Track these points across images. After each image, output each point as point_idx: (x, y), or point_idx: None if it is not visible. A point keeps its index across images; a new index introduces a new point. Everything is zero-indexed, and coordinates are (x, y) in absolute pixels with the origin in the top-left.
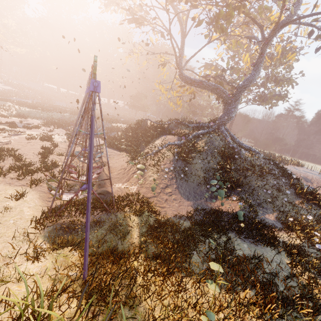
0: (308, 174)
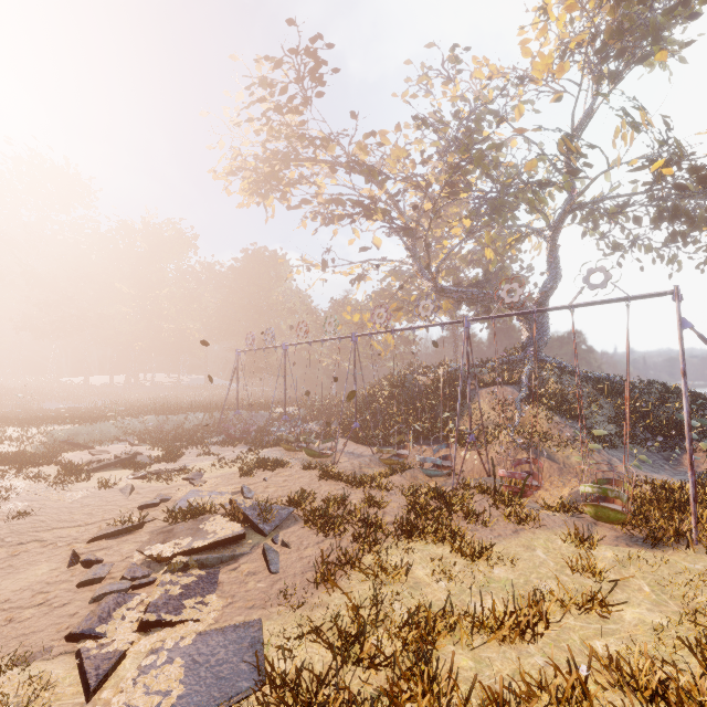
0: None
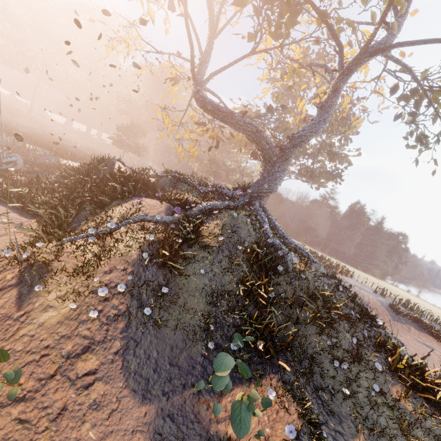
0: (362, 292)
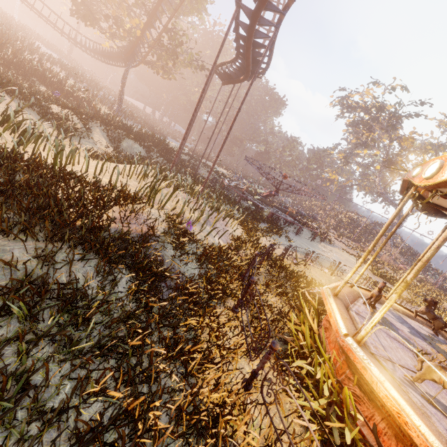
0: None
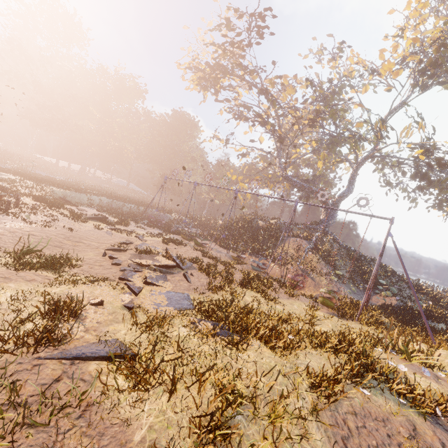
0: None
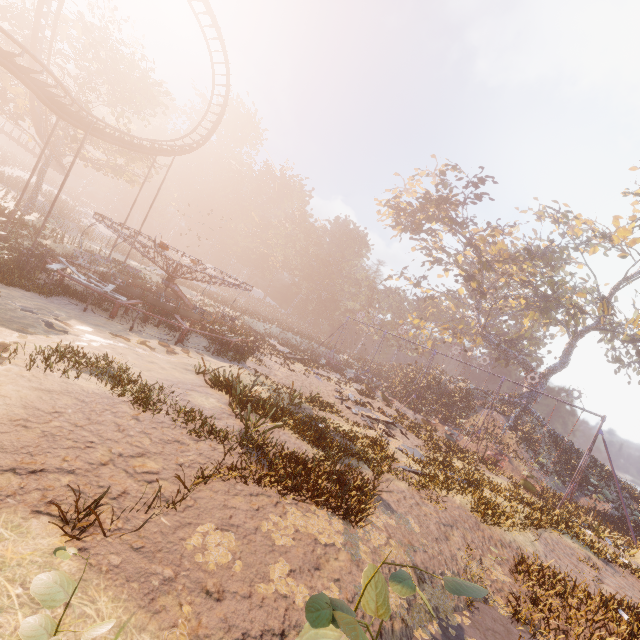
0: None
